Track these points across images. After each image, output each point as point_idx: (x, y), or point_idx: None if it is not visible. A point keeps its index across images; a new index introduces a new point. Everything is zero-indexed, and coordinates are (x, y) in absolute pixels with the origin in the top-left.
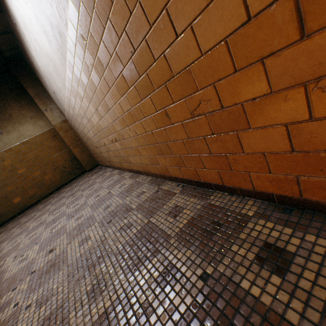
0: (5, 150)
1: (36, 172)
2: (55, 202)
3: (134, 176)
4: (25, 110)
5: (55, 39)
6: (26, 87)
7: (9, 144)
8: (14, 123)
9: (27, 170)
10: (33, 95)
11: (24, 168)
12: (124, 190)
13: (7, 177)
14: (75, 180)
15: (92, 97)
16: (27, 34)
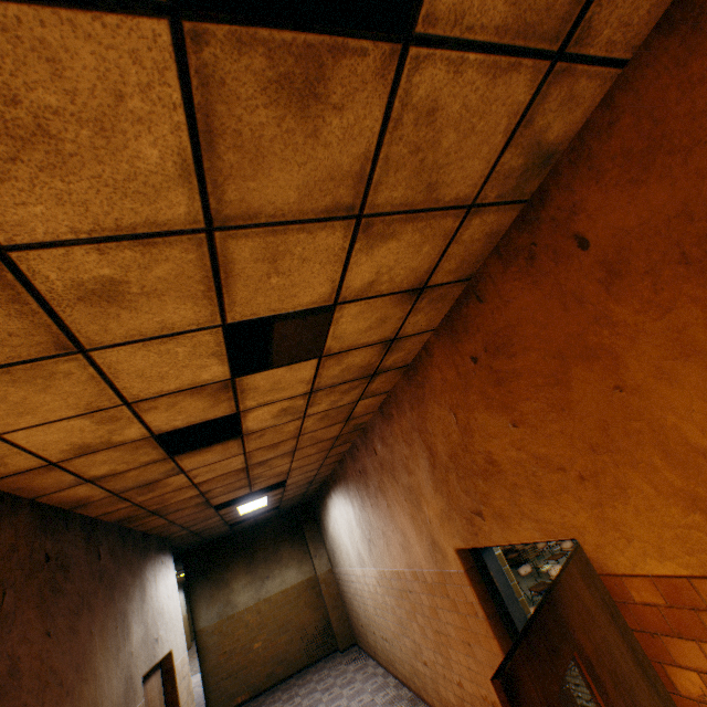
0: (265, 599)
1: (284, 636)
2: (305, 694)
3: (398, 685)
4: (295, 550)
5: (358, 555)
6: (305, 528)
7: (271, 591)
8: (282, 565)
9: (276, 631)
10: (309, 537)
11: (274, 628)
12: (387, 700)
13: (256, 636)
14: (323, 661)
15: (374, 599)
16: (333, 519)
